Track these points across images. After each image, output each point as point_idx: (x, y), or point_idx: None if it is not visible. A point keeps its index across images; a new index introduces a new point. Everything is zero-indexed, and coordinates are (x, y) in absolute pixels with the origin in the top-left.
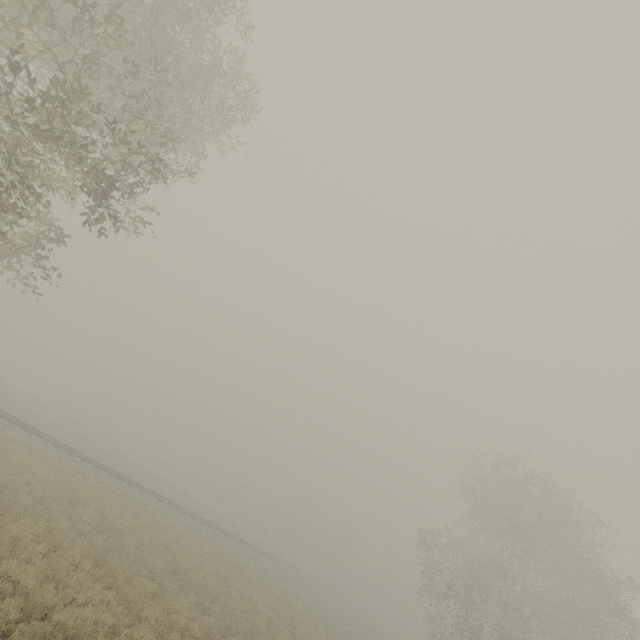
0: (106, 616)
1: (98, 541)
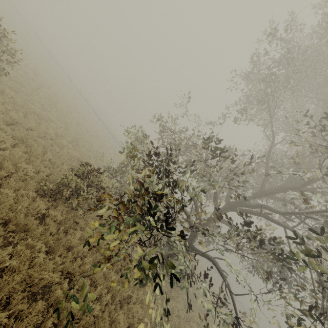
0: None
1: None
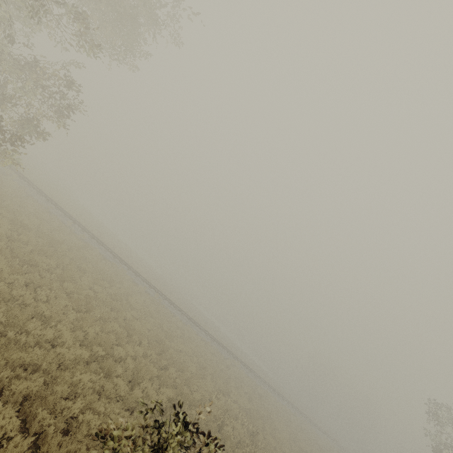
0: (43, 307)
1: (102, 297)
